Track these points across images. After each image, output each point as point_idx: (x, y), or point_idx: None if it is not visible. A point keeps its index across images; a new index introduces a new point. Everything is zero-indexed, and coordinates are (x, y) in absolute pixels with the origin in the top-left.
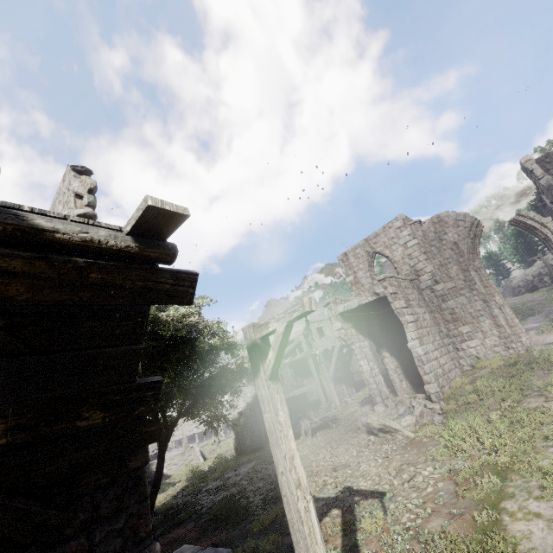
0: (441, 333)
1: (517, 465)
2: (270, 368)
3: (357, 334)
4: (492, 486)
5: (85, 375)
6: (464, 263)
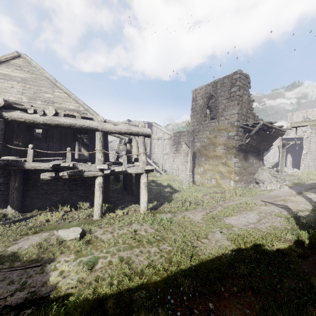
0: (315, 155)
1: (315, 179)
2: (286, 148)
3: None
4: (308, 179)
5: (271, 142)
6: None
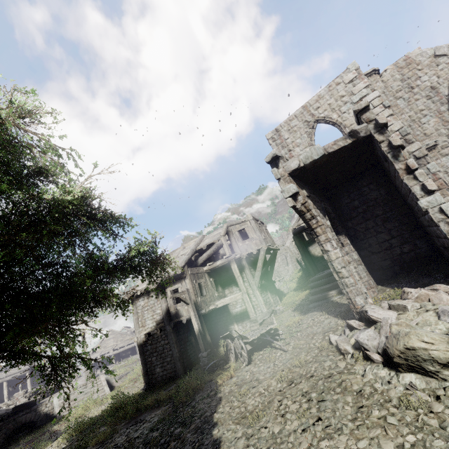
0: None
1: None
2: None
3: (314, 208)
4: None
5: None
6: (447, 111)
